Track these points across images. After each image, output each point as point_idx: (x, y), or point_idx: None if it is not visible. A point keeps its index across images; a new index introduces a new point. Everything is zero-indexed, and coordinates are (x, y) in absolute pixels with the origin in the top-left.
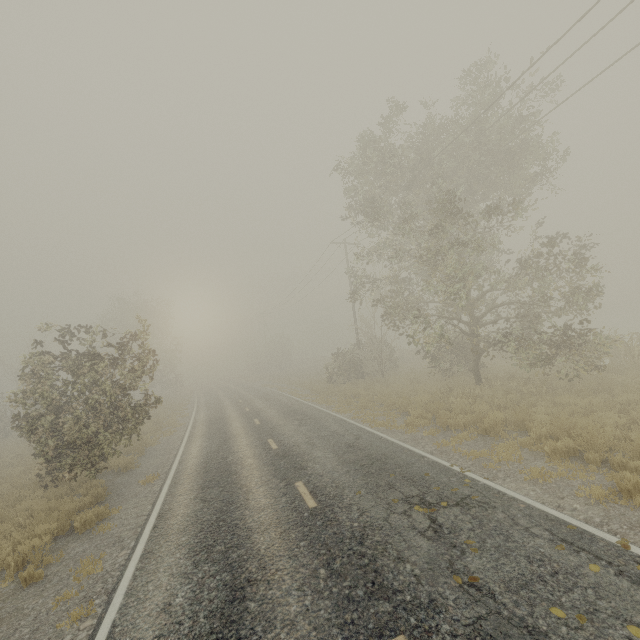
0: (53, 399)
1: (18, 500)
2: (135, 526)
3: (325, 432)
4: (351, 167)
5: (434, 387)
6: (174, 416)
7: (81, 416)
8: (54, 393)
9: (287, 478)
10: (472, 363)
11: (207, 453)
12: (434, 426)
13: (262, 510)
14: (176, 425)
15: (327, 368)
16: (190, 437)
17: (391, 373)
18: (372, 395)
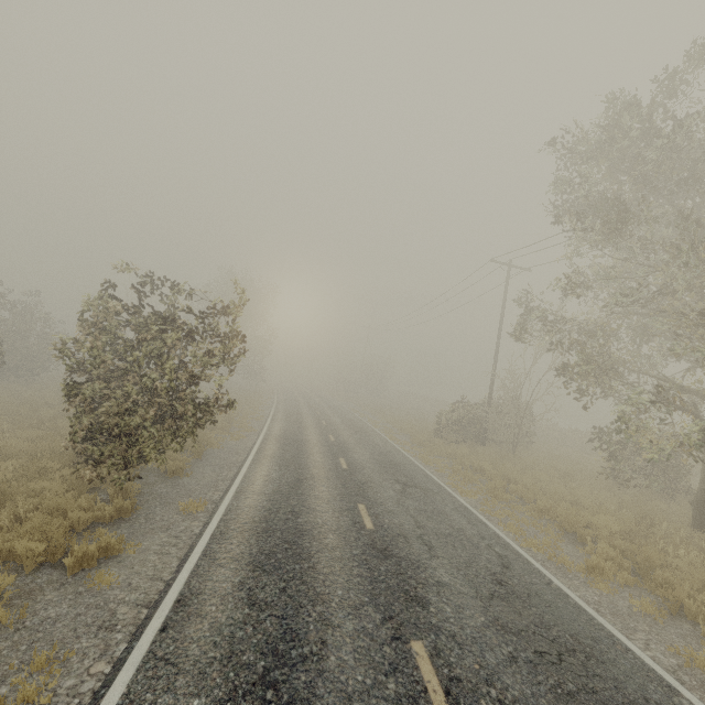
0: (102, 362)
1: (43, 471)
2: (142, 600)
3: (445, 526)
4: (593, 139)
5: (609, 502)
6: (248, 415)
7: (131, 395)
8: (107, 354)
9: (394, 617)
10: (696, 492)
11: (273, 492)
12: (643, 592)
13: (350, 699)
14: (247, 429)
15: (439, 417)
16: (258, 454)
17: (521, 449)
18: (501, 477)
